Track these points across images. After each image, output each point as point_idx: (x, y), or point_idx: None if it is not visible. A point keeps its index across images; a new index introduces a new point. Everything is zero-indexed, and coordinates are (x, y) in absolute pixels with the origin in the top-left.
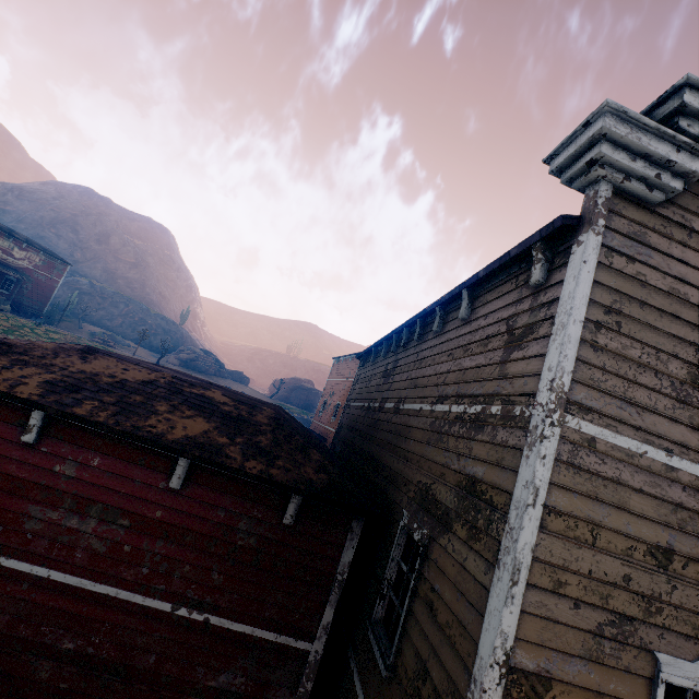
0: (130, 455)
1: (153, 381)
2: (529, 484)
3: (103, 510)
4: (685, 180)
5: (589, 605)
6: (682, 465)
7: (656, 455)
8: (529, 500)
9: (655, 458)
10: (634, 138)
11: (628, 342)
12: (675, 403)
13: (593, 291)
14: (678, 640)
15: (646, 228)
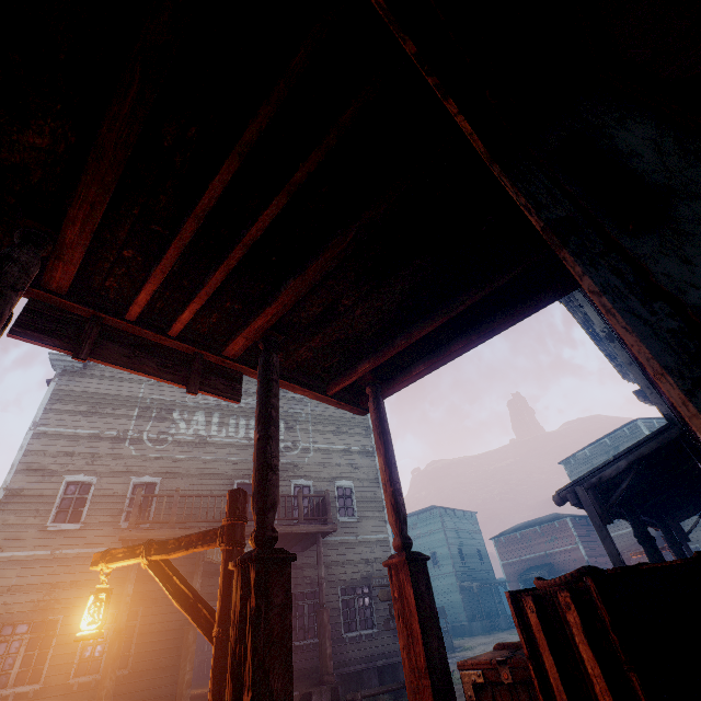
0: None
1: None
2: (21, 446)
3: None
4: (84, 364)
5: (41, 470)
6: (81, 431)
7: (71, 431)
8: (20, 449)
9: (71, 431)
10: (61, 358)
11: (65, 406)
12: (82, 417)
13: (53, 396)
14: (75, 472)
15: (76, 377)
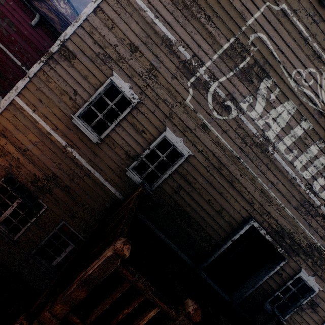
0: (22, 7)
1: (50, 5)
2: None
3: (9, 21)
4: None
5: (99, 46)
6: (158, 24)
7: (150, 15)
8: (94, 0)
9: (149, 15)
10: None
11: None
12: (171, 3)
13: None
14: (124, 75)
15: None
